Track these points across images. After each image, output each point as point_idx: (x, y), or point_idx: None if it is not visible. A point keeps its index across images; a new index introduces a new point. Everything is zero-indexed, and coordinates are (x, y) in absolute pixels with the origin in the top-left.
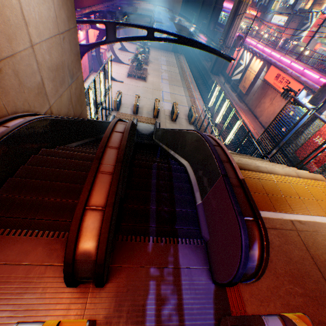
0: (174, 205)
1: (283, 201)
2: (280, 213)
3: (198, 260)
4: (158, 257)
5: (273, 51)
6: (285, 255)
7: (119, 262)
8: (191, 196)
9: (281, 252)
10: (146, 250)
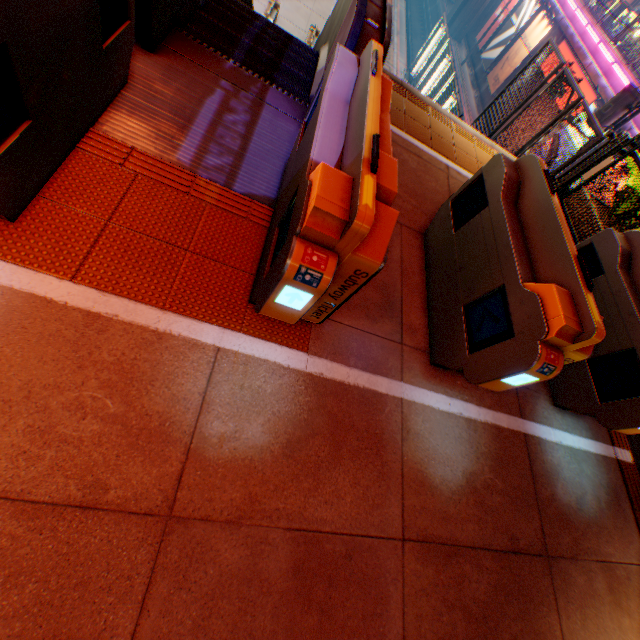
0: (282, 59)
1: (449, 150)
2: (437, 154)
3: (293, 113)
4: (236, 79)
5: (580, 9)
6: (416, 179)
7: (178, 51)
8: (312, 67)
9: (413, 174)
10: (221, 64)
